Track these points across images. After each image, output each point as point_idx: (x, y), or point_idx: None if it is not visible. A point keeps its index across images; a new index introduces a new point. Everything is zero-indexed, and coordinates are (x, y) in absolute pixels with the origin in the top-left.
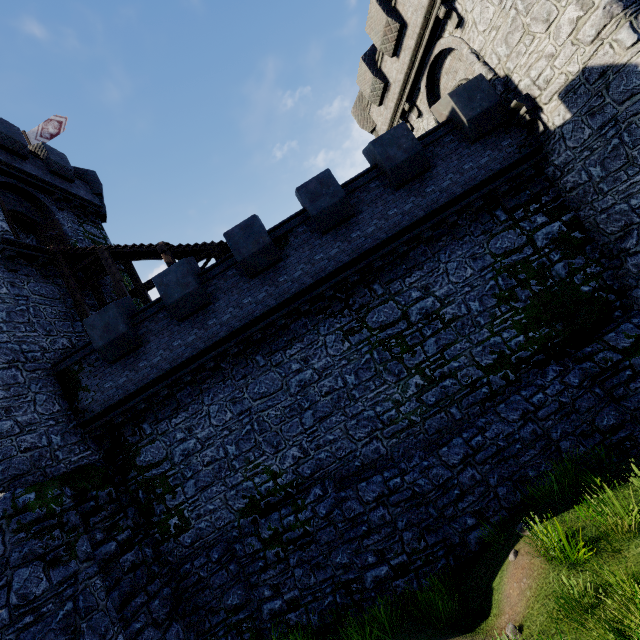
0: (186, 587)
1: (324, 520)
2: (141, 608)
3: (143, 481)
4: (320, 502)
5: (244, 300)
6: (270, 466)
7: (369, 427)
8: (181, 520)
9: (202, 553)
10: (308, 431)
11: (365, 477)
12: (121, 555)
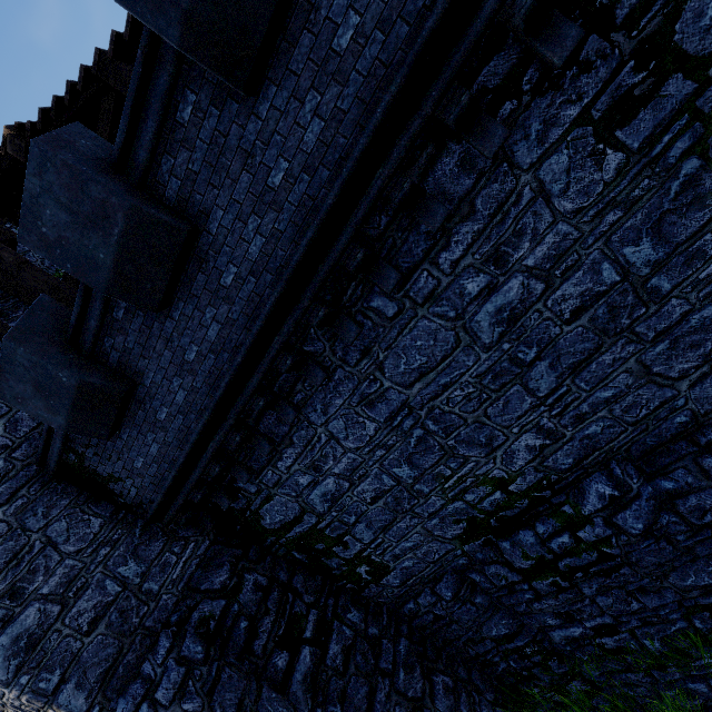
0: (422, 626)
1: (641, 536)
2: (389, 700)
3: (290, 543)
4: (620, 509)
5: (270, 177)
6: (486, 474)
7: (707, 344)
8: (372, 566)
9: (423, 590)
10: (548, 400)
11: (711, 441)
12: (323, 651)
